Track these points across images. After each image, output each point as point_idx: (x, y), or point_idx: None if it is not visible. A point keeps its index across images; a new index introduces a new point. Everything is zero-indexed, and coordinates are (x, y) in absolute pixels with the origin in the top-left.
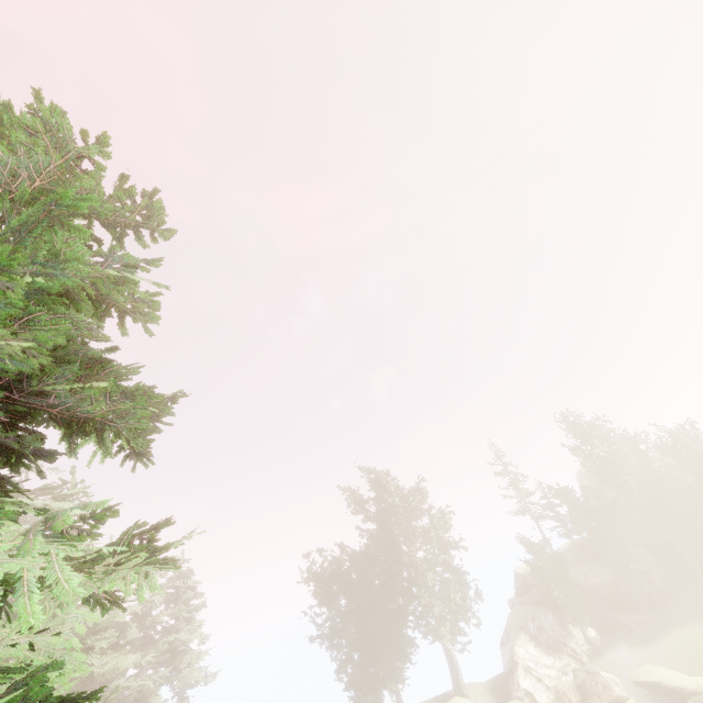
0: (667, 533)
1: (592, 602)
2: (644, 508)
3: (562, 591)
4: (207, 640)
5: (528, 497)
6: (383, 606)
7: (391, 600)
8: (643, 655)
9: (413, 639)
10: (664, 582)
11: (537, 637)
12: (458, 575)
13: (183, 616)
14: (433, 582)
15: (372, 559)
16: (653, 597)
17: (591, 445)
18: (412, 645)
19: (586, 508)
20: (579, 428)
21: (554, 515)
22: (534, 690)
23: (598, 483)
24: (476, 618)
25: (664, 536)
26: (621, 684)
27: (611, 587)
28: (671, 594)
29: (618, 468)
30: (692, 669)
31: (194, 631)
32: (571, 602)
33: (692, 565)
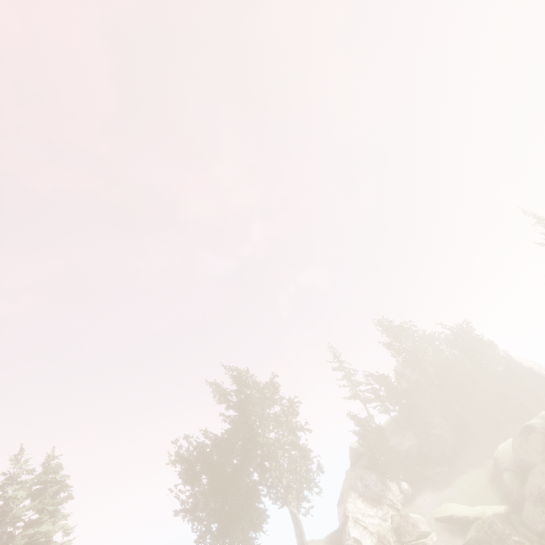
0: (454, 403)
1: (405, 462)
2: (438, 386)
3: (382, 454)
4: (71, 531)
5: (358, 385)
6: (240, 481)
7: (246, 475)
8: (441, 497)
9: (264, 508)
10: (454, 442)
11: (364, 494)
12: (303, 449)
13: (48, 510)
14: (282, 457)
15: (232, 442)
16: (447, 453)
17: (400, 342)
18: (263, 512)
19: (398, 389)
20: (392, 330)
21: (376, 397)
22: (361, 537)
23: (408, 374)
24: (316, 484)
25: (452, 406)
26: (425, 522)
27: (418, 448)
28: (460, 450)
29: (420, 358)
30: (474, 502)
31: (57, 522)
32: (389, 462)
33: (472, 425)
